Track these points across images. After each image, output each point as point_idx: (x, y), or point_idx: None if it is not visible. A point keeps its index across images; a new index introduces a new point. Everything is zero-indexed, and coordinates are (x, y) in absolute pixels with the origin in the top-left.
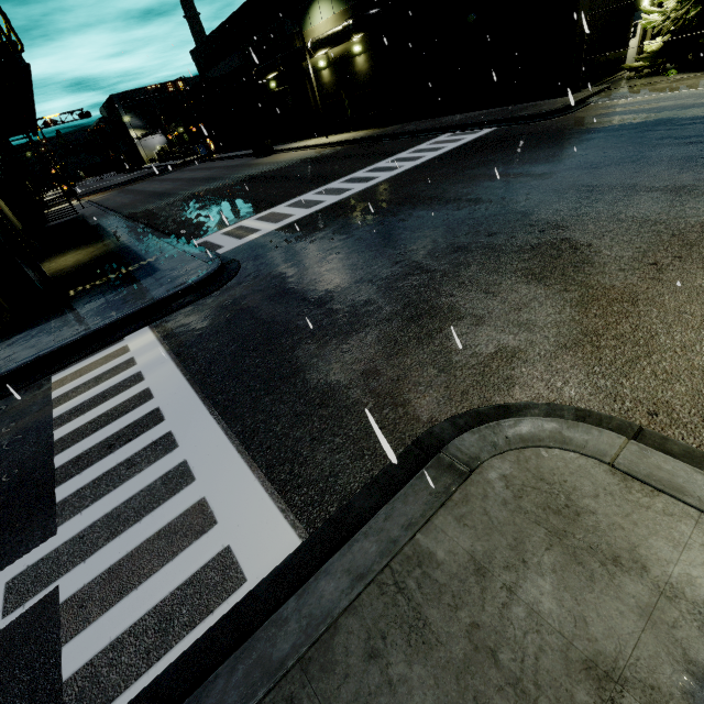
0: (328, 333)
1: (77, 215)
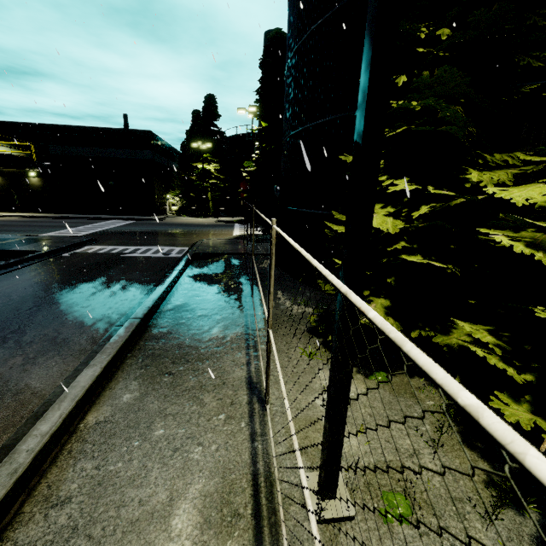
0: (160, 242)
1: None
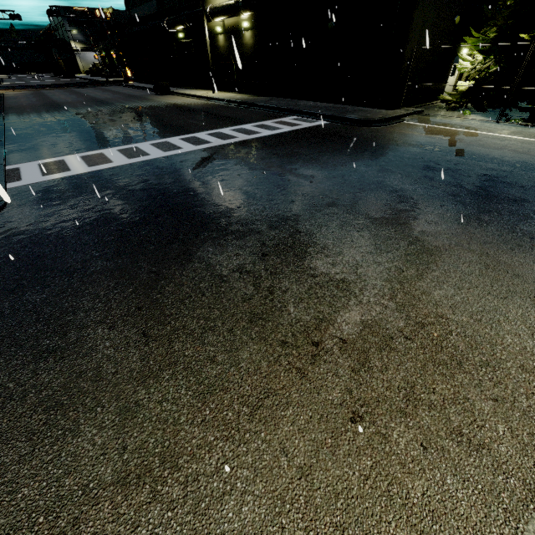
0: None
1: None
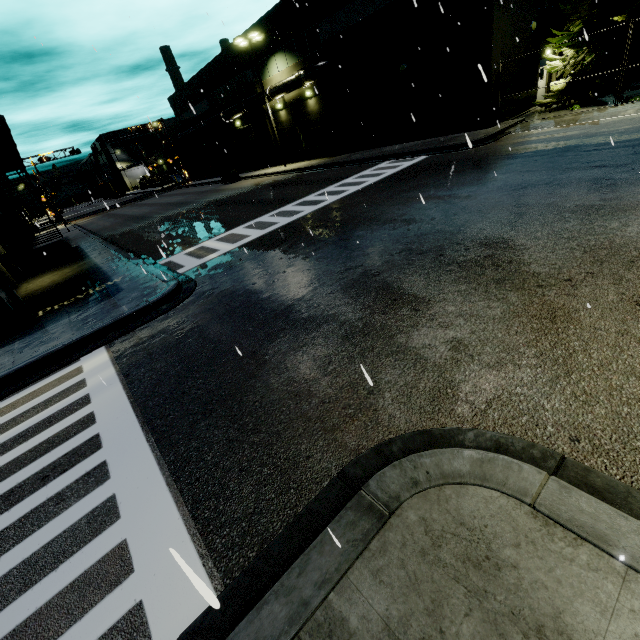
0: (268, 353)
1: (62, 237)
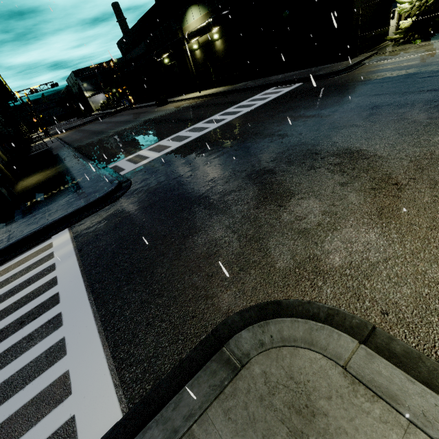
0: (174, 236)
1: (48, 147)
